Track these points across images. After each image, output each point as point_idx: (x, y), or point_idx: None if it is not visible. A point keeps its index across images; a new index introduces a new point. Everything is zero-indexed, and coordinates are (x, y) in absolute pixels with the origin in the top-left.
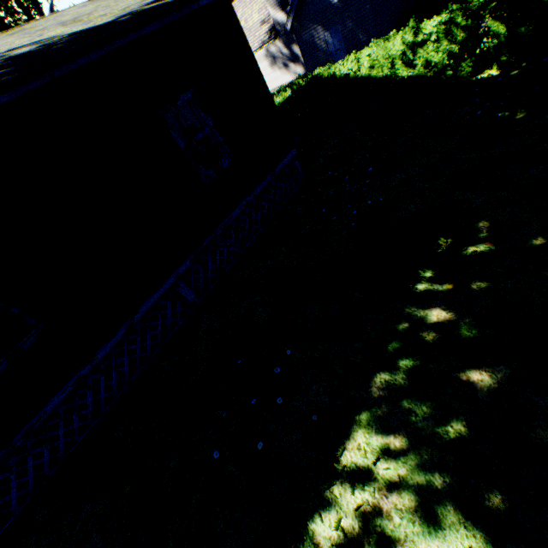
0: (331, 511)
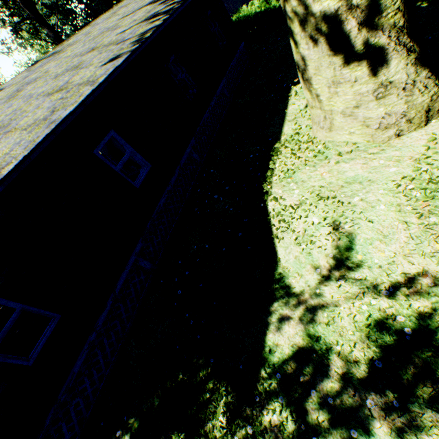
0: None
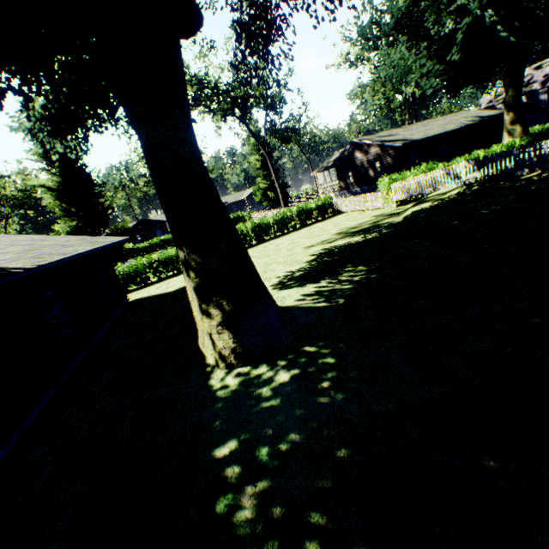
0: None
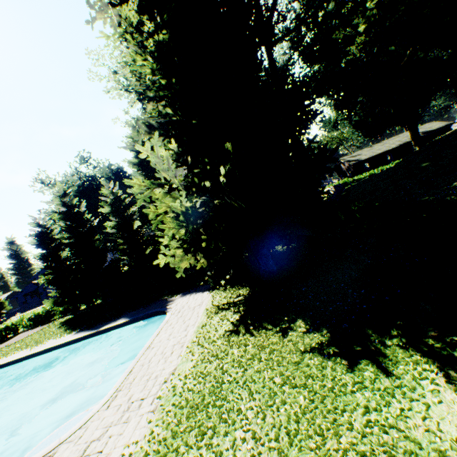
0: None
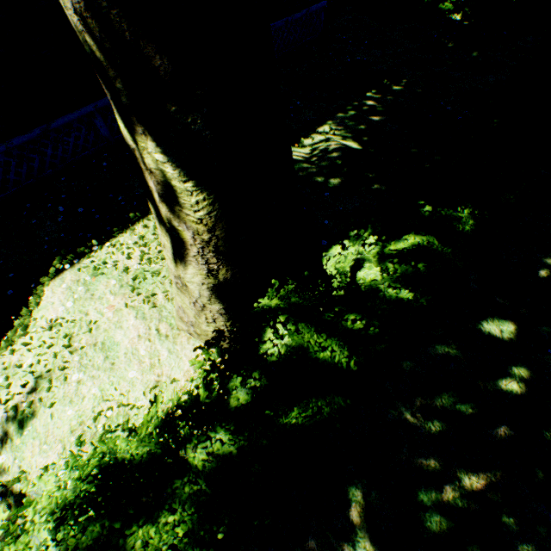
0: (310, 140)
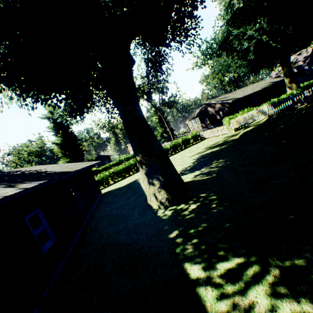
0: None
